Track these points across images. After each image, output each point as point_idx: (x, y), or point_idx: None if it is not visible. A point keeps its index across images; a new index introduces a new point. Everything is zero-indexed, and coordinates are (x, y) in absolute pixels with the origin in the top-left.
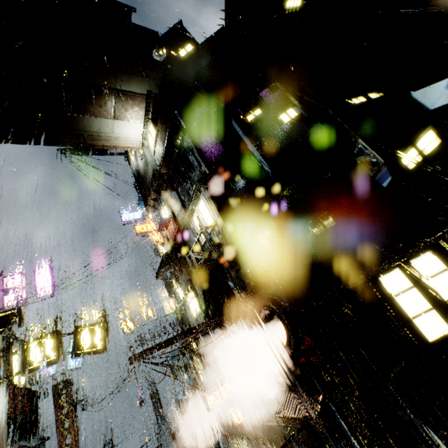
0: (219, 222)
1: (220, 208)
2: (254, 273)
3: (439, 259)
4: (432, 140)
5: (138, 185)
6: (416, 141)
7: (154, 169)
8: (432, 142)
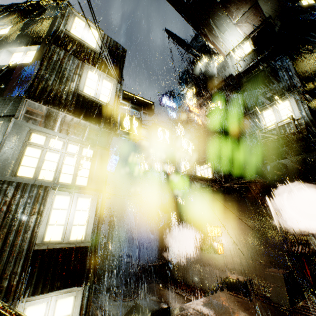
0: (305, 118)
1: (309, 109)
2: (311, 162)
3: None
4: None
5: (196, 82)
6: None
7: (232, 72)
8: None
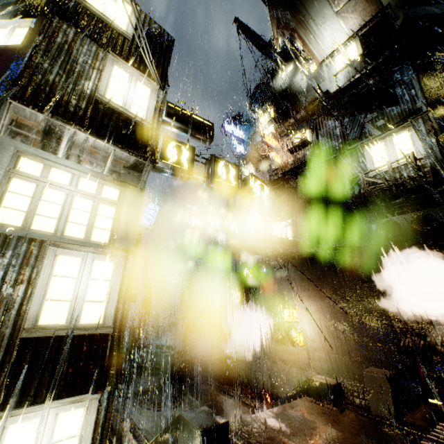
0: (431, 157)
1: (438, 145)
2: (435, 220)
3: None
4: None
5: (275, 101)
6: None
7: (328, 88)
8: None
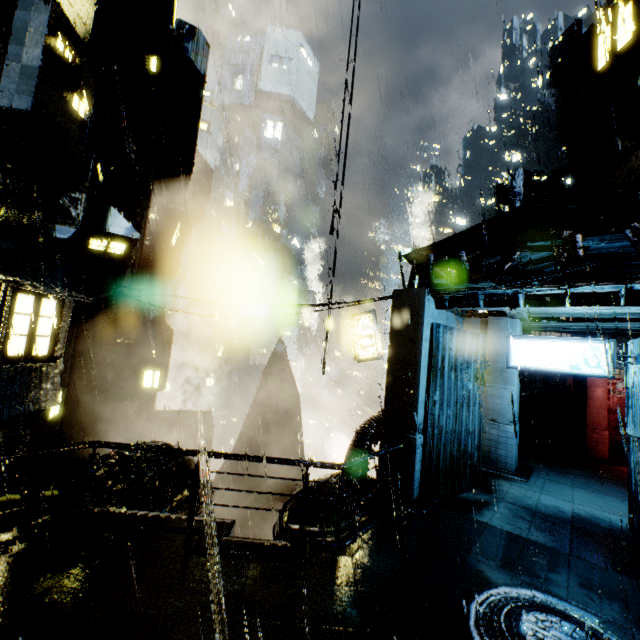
0: None
1: None
2: None
3: (56, 310)
4: (121, 249)
5: None
6: (114, 241)
7: None
8: (120, 251)
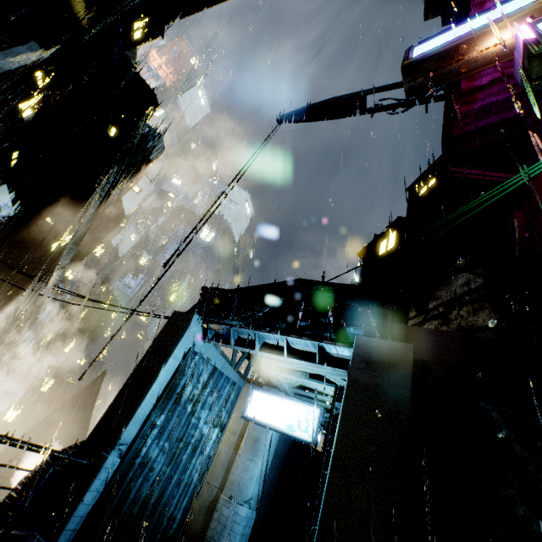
0: None
1: None
2: None
3: None
4: None
5: None
6: None
7: None
8: None
